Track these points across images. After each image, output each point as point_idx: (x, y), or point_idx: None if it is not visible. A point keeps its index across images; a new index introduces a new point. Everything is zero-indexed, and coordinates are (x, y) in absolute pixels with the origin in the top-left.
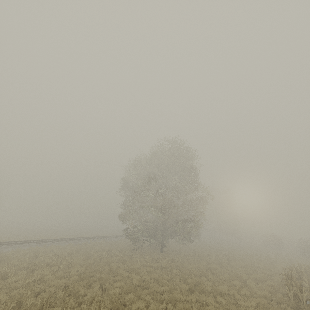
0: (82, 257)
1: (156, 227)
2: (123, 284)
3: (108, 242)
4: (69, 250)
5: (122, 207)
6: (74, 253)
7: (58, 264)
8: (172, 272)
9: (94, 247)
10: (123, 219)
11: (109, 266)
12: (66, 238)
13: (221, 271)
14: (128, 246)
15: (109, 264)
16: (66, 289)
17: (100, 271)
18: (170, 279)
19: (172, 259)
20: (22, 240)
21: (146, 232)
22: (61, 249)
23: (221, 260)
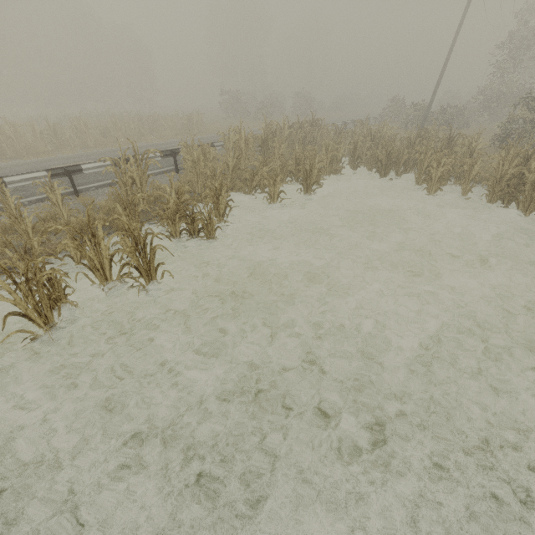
0: None
1: None
2: None
3: None
4: None
5: None
6: None
7: None
8: None
9: None
10: None
11: None
12: None
13: None
14: None
15: None
16: None
17: None
18: None
19: None
20: None
21: None
22: None
23: None
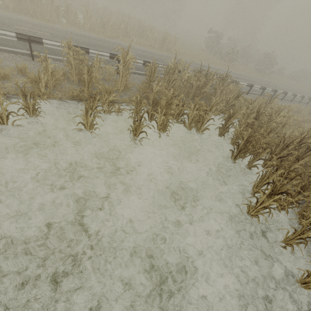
0: None
1: None
2: None
3: None
4: None
5: None
6: None
7: None
8: None
9: None
10: None
11: None
12: None
13: None
14: None
15: None
16: None
17: None
18: None
19: None
20: None
21: None
22: None
23: None
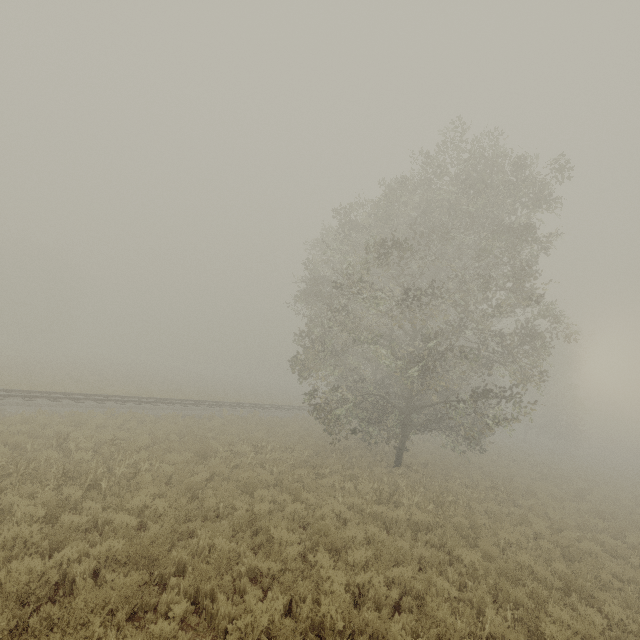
0: (182, 457)
1: (387, 402)
2: (281, 607)
3: (265, 418)
4: (162, 430)
5: (300, 340)
6: (166, 441)
7: (99, 475)
8: (451, 556)
9: (227, 428)
10: (300, 370)
11: (249, 499)
12: (172, 398)
13: (620, 571)
14: (310, 434)
15: (253, 491)
16: (11, 638)
17: (221, 515)
18: (451, 586)
19: (436, 496)
20: (66, 393)
21: (359, 411)
22: (147, 424)
23: (581, 518)
